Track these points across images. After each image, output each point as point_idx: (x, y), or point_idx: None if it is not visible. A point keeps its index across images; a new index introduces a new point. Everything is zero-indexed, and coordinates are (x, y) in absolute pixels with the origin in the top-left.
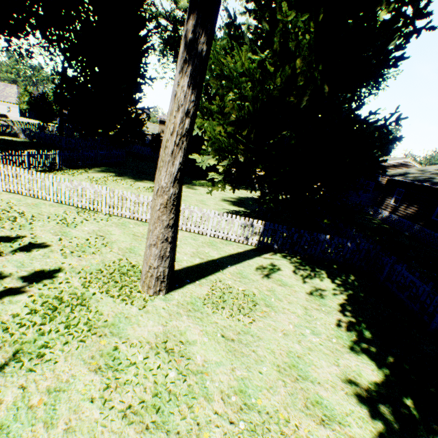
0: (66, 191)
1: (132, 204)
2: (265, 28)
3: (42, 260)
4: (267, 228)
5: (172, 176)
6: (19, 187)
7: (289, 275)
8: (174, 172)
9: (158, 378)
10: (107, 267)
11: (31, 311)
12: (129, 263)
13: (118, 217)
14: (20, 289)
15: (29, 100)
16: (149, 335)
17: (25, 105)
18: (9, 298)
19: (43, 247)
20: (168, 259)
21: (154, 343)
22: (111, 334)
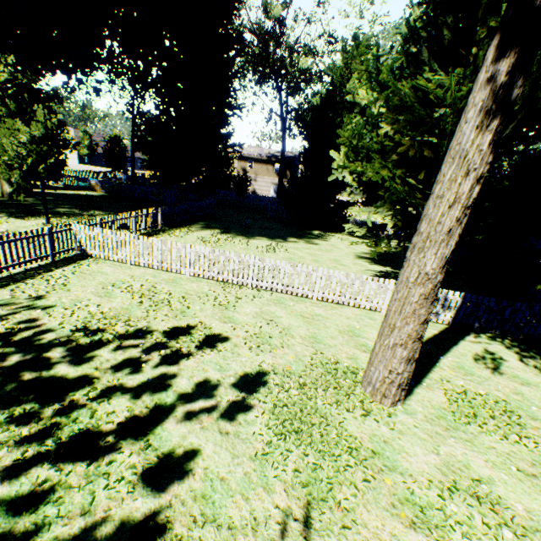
0: (205, 263)
1: (286, 276)
2: (446, 37)
3: (235, 359)
4: (466, 302)
5: (442, 259)
6: (150, 259)
7: (520, 367)
8: (446, 253)
9: (492, 538)
10: (310, 367)
11: (277, 435)
12: (328, 358)
13: (267, 292)
14: (242, 402)
15: (90, 144)
16: (430, 468)
17: (85, 150)
18: (242, 417)
19: (223, 340)
20: (414, 362)
21: (446, 483)
22: (387, 468)
